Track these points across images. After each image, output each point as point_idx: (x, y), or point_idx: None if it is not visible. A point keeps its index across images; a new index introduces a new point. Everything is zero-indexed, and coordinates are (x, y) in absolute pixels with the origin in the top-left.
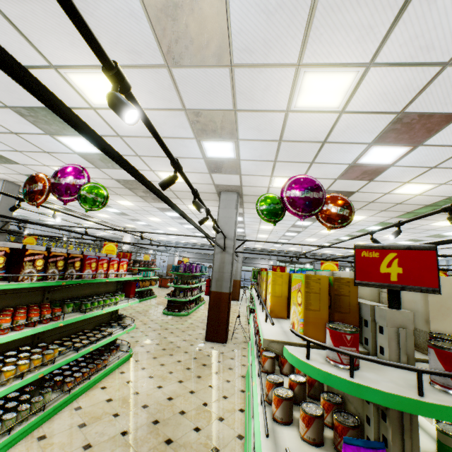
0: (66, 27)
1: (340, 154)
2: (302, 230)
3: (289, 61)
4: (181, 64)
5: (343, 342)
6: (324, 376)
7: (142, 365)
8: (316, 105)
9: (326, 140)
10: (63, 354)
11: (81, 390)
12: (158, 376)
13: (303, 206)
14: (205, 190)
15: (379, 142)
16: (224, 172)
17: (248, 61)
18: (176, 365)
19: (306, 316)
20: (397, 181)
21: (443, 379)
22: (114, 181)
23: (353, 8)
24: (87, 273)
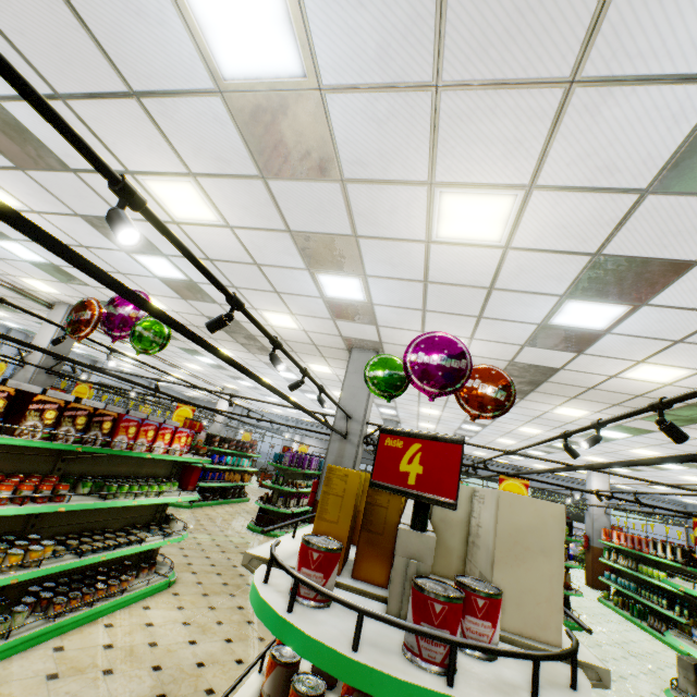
0: (144, 131)
1: (520, 308)
2: (488, 423)
3: (417, 178)
4: (278, 176)
5: (307, 562)
6: (260, 605)
7: (181, 602)
8: (467, 236)
9: (493, 285)
10: (56, 555)
11: (74, 620)
12: (198, 625)
13: (433, 378)
14: (329, 343)
15: (576, 294)
16: (354, 320)
17: (362, 175)
18: (233, 613)
19: (317, 529)
20: (624, 358)
21: (409, 636)
22: (206, 318)
23: (488, 118)
24: (119, 440)
